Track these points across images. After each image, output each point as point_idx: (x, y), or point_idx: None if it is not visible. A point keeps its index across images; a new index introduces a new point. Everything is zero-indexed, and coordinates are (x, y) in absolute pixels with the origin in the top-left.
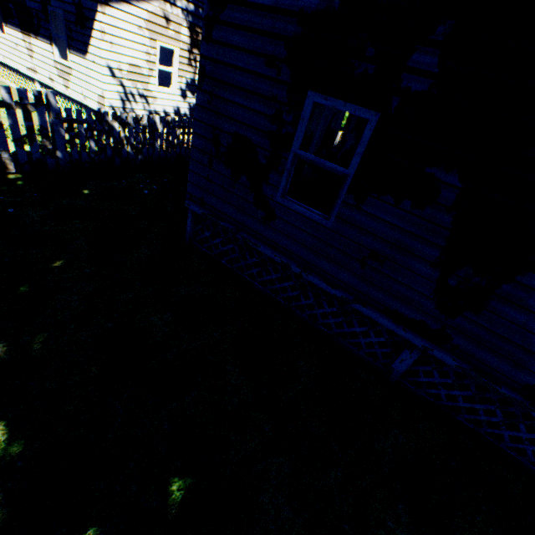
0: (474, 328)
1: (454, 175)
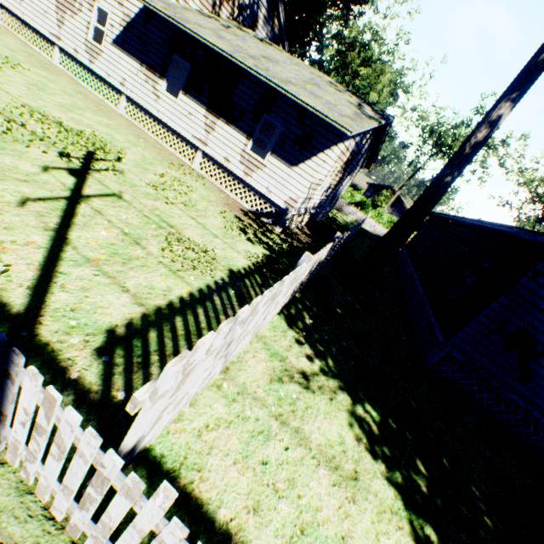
0: None
1: None
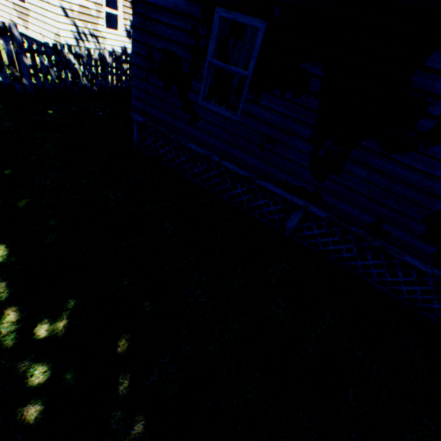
0: (336, 186)
1: (318, 68)
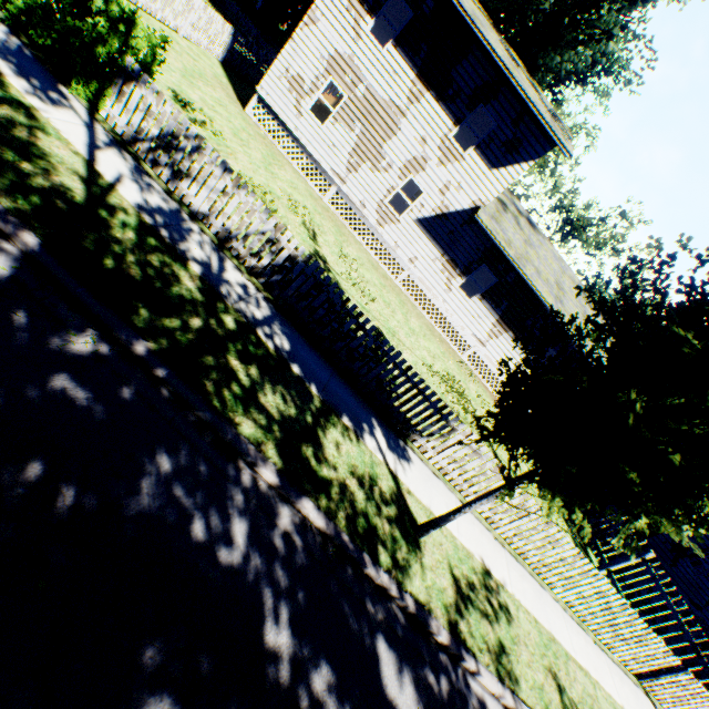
0: None
1: None
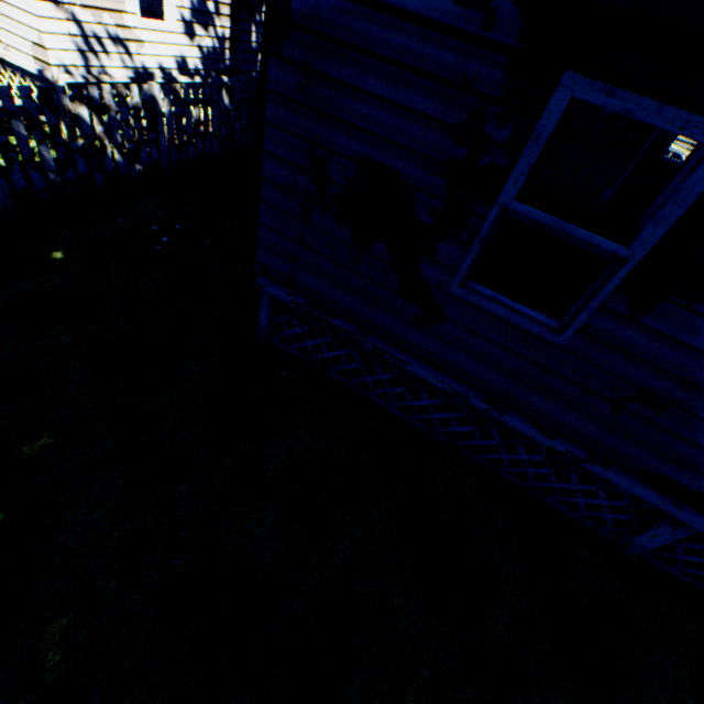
0: None
1: None
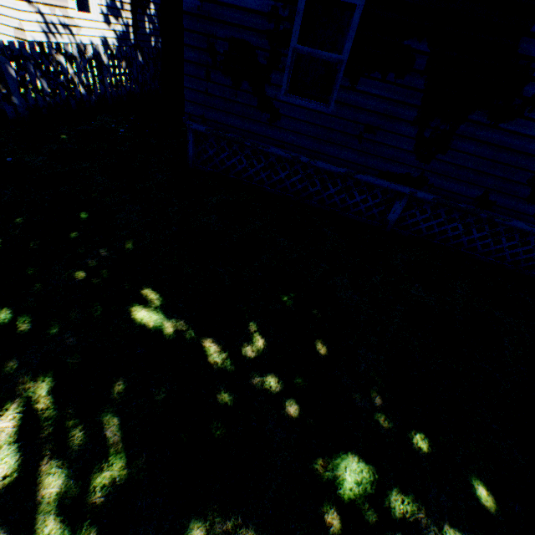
0: (443, 166)
1: (424, 44)
